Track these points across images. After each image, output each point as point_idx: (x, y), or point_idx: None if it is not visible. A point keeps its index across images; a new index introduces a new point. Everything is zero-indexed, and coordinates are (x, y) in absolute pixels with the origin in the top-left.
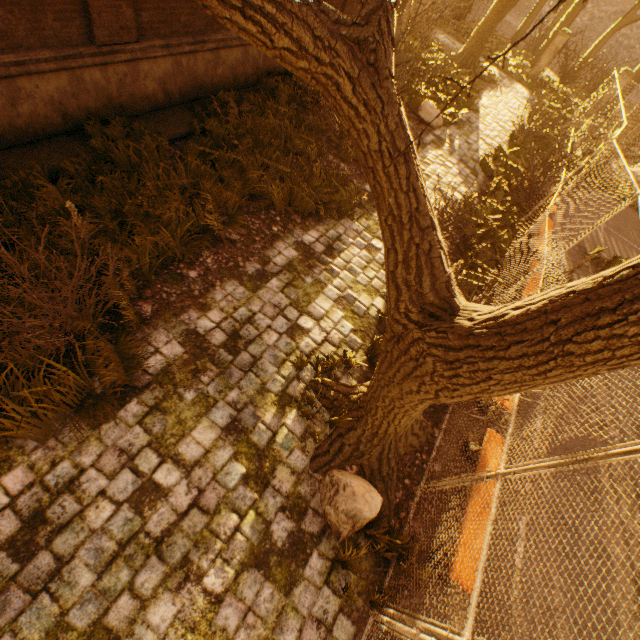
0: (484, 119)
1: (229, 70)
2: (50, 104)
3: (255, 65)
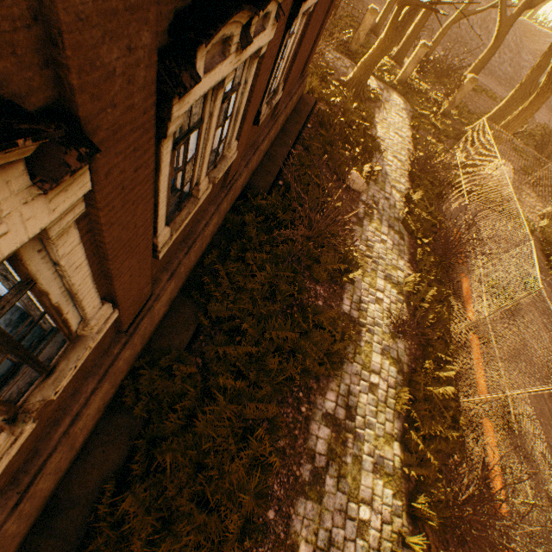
0: (387, 158)
1: (209, 237)
2: (97, 413)
3: (225, 213)
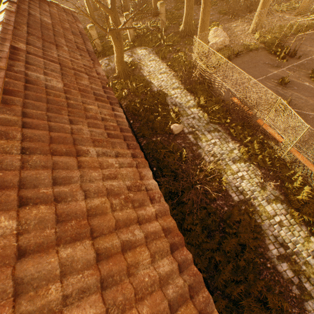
0: (171, 94)
1: None
2: None
3: None
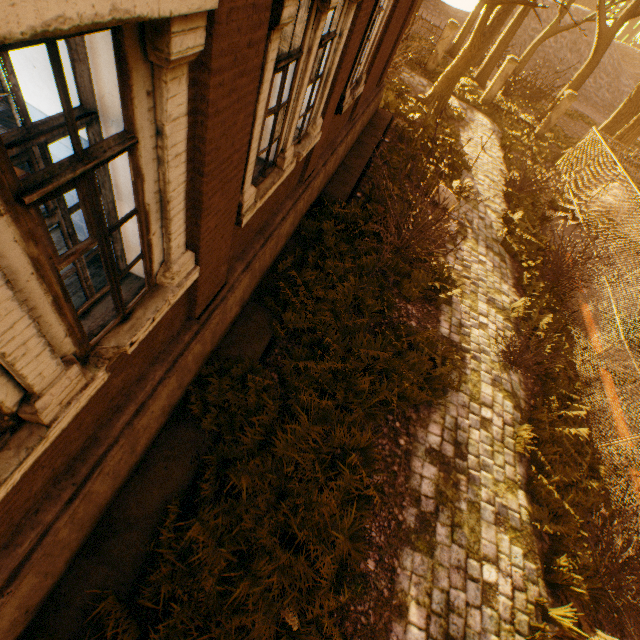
0: (477, 176)
1: (284, 238)
2: (161, 415)
3: (300, 215)
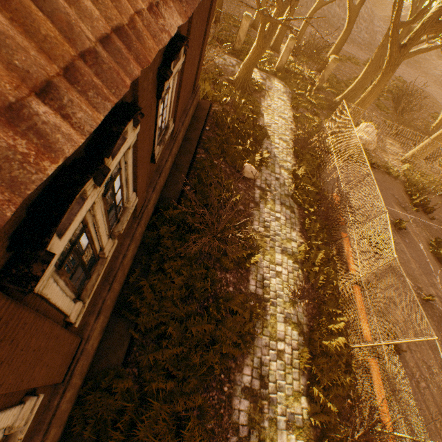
0: (274, 141)
1: (130, 261)
2: None
3: (141, 234)
